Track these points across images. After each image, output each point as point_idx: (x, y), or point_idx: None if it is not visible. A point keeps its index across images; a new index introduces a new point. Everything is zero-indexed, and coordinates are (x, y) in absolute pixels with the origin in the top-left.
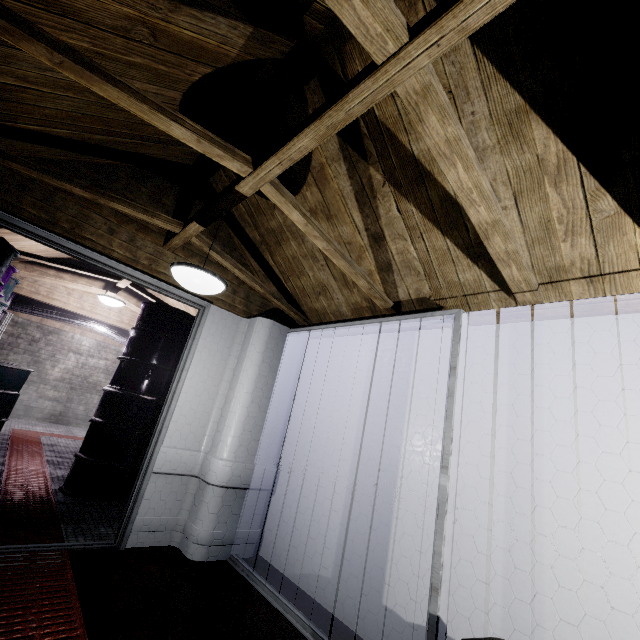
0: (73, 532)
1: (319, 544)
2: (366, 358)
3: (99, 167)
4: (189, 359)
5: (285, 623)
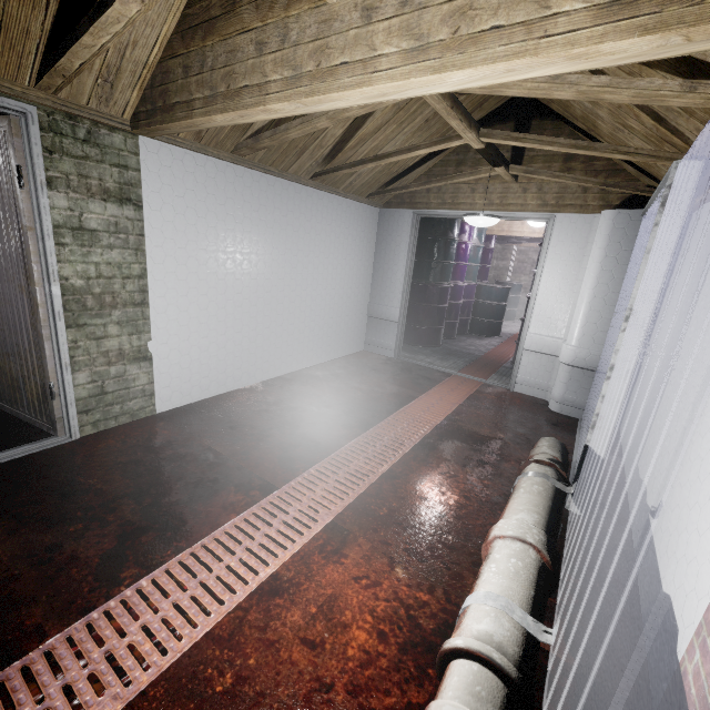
0: (495, 378)
1: (635, 422)
2: (707, 229)
3: (458, 150)
4: (540, 267)
5: (568, 449)
